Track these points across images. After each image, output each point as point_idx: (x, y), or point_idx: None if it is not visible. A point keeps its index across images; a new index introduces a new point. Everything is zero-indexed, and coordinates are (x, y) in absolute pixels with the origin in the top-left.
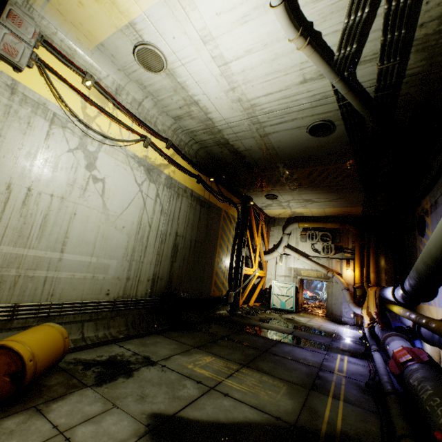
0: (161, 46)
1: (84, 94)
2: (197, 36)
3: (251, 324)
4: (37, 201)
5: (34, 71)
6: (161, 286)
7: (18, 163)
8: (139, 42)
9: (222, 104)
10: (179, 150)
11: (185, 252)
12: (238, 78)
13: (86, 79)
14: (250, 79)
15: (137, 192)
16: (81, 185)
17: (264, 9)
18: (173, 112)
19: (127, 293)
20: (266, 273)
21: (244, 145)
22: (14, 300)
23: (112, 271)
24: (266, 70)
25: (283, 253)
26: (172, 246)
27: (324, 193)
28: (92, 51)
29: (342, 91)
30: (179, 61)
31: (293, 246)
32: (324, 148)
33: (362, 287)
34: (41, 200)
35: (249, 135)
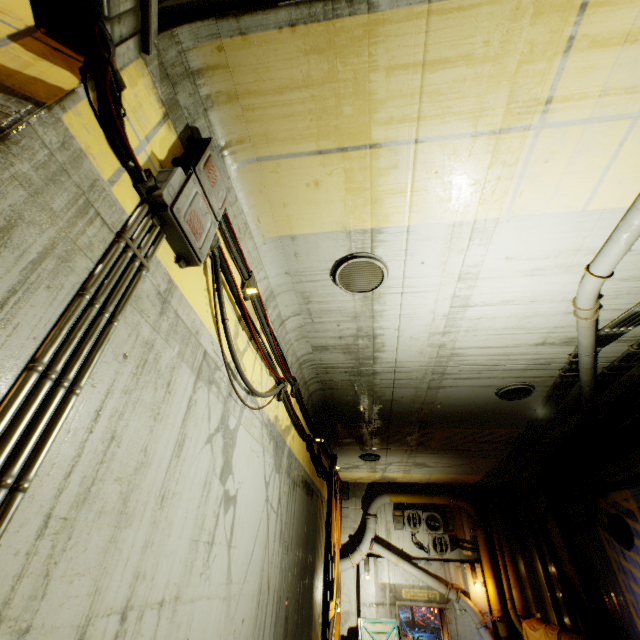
0: (392, 265)
1: (247, 310)
2: (458, 270)
3: None
4: None
5: None
6: None
7: (124, 519)
8: (363, 252)
9: (411, 345)
10: (300, 396)
11: (293, 624)
12: (464, 323)
13: (247, 282)
14: (479, 327)
15: (263, 504)
16: (207, 531)
17: (565, 270)
18: (321, 340)
19: None
20: (340, 600)
21: (394, 394)
22: None
23: None
24: (508, 323)
25: (367, 553)
26: (283, 620)
27: (450, 457)
28: (266, 240)
29: (586, 365)
30: (401, 288)
31: (383, 538)
32: (499, 410)
33: (505, 618)
34: None
35: (413, 384)
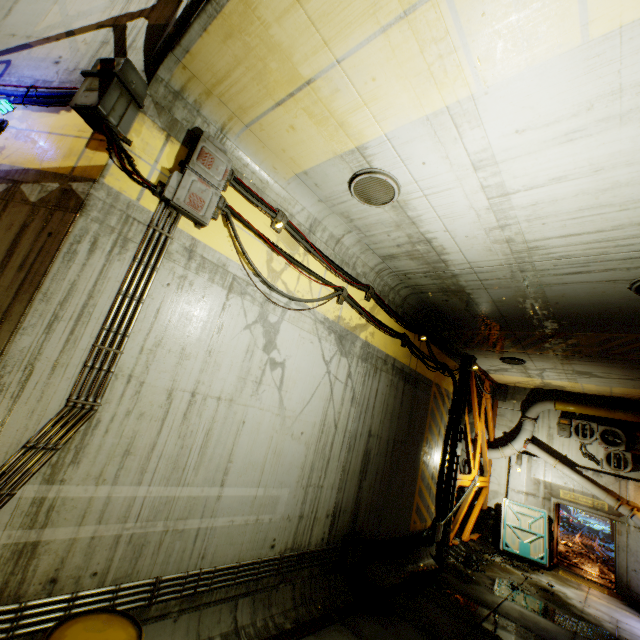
0: (397, 173)
1: (273, 242)
2: (467, 160)
3: (485, 605)
4: (200, 410)
5: (218, 221)
6: (344, 523)
7: (185, 357)
8: (363, 169)
9: (472, 244)
10: (381, 300)
11: (379, 461)
12: (519, 213)
13: (276, 220)
14: (542, 214)
15: (323, 374)
16: (255, 376)
17: (619, 120)
18: (384, 250)
19: (297, 540)
20: (489, 481)
21: (491, 295)
22: (155, 571)
23: (282, 507)
24: (581, 203)
25: (522, 451)
26: (362, 453)
27: (623, 367)
28: (289, 180)
29: None
30: (421, 191)
31: (543, 442)
32: None
33: None
34: (205, 408)
35: (506, 284)
